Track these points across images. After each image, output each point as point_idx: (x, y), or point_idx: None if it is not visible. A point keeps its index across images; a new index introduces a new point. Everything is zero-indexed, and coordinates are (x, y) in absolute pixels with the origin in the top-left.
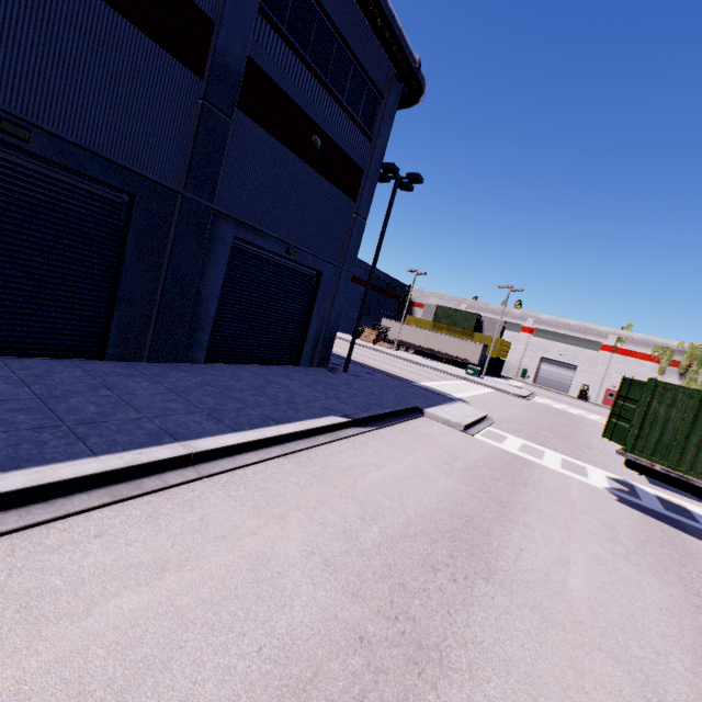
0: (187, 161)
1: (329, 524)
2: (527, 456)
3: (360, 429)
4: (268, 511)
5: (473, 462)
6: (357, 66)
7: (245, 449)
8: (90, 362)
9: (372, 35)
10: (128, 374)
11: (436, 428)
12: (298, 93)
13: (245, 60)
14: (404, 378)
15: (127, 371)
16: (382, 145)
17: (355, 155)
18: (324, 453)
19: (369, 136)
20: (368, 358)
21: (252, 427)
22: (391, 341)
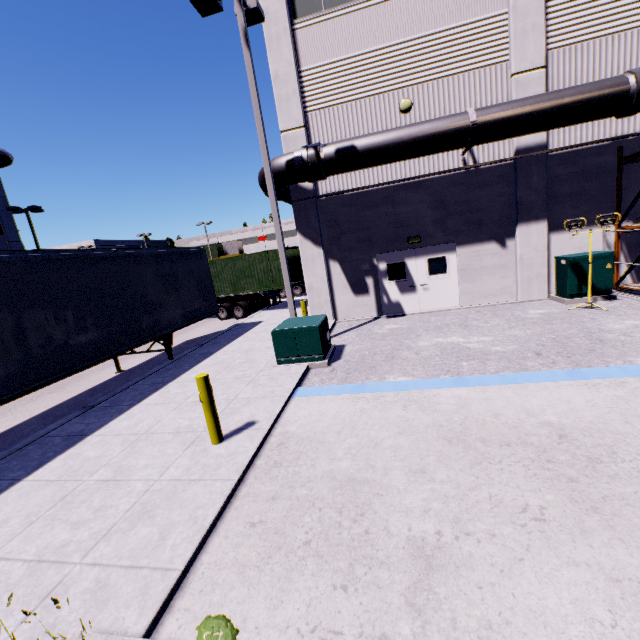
0: None
1: None
2: None
3: None
4: None
5: None
6: None
7: None
8: None
9: None
10: None
11: None
12: None
13: None
14: None
15: None
16: (1, 196)
17: None
18: None
19: None
20: None
21: None
22: None
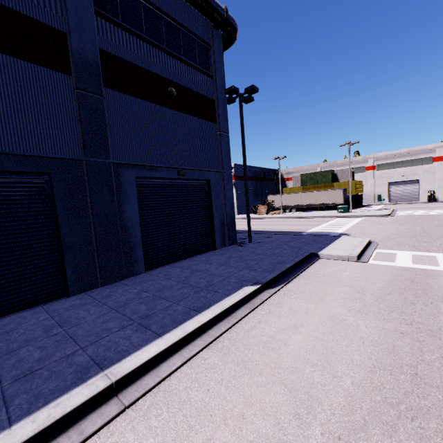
0: (80, 136)
1: (261, 441)
2: (423, 267)
3: (271, 290)
4: (190, 442)
5: (380, 290)
6: (183, 30)
7: (169, 353)
8: (57, 302)
9: (186, 5)
10: (83, 304)
11: (333, 266)
12: (147, 62)
13: (97, 52)
14: (294, 232)
15: (83, 301)
16: (221, 78)
17: (204, 91)
18: (243, 329)
19: (209, 75)
20: (265, 225)
21: (175, 325)
22: (278, 209)
